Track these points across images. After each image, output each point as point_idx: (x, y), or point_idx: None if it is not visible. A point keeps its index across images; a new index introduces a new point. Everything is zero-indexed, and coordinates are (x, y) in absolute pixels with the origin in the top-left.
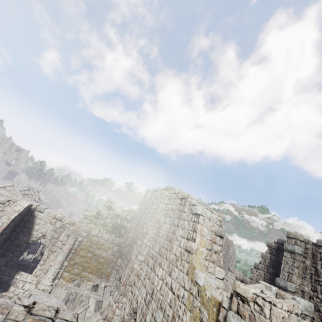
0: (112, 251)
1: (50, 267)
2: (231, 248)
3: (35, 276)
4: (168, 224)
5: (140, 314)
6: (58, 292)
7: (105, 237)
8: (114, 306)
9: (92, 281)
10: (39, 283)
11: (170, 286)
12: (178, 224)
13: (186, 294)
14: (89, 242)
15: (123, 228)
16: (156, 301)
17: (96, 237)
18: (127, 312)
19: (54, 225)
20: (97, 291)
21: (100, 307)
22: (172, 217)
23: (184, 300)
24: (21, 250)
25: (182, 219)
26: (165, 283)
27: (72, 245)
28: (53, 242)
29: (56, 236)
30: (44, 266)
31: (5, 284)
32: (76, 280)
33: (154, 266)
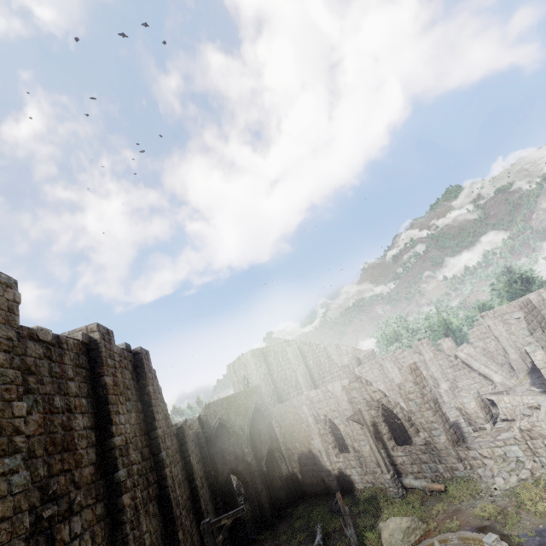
0: None
1: None
2: (288, 350)
3: None
4: None
5: None
6: None
7: None
8: None
9: None
10: None
11: None
12: None
13: None
14: None
15: None
16: None
17: None
18: None
19: None
20: None
21: None
22: None
23: None
24: None
25: None
26: None
27: None
28: None
29: None
30: None
31: None
32: None
33: None
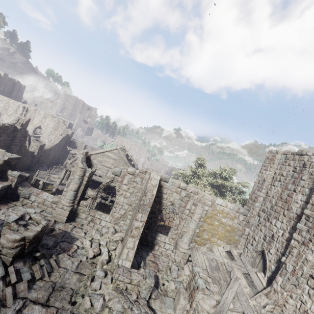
0: (238, 220)
1: (184, 233)
2: None
3: (172, 239)
4: None
5: None
6: (197, 256)
7: (230, 206)
8: (284, 294)
9: (221, 246)
10: (179, 246)
11: None
12: None
13: None
14: (214, 211)
15: (224, 188)
16: None
17: (221, 206)
18: (311, 309)
19: (180, 194)
20: (234, 260)
21: (251, 281)
22: None
23: None
24: (156, 216)
25: None
26: None
27: (201, 214)
28: (181, 210)
29: (183, 204)
30: (177, 231)
31: (150, 243)
32: (207, 245)
33: None
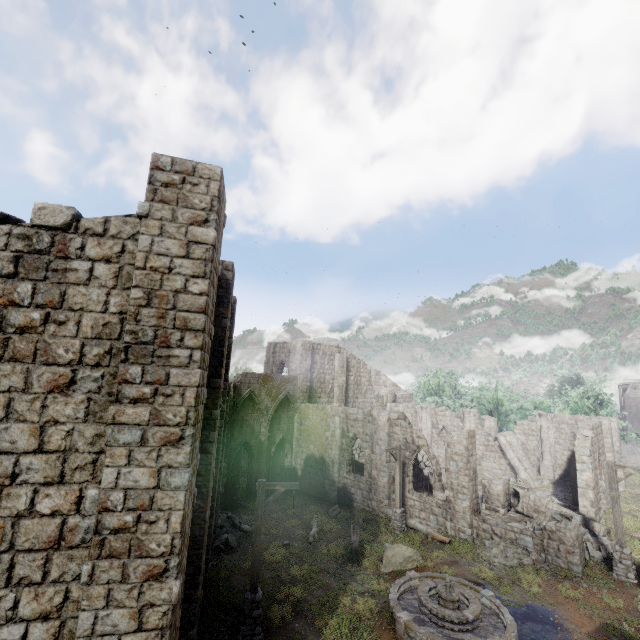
0: None
1: None
2: (337, 357)
3: None
4: None
5: None
6: None
7: None
8: None
9: None
10: None
11: None
12: None
13: None
14: None
15: None
16: None
17: None
18: None
19: None
20: None
21: None
22: None
23: None
24: None
25: None
26: None
27: None
28: None
29: None
30: None
31: None
32: None
33: None
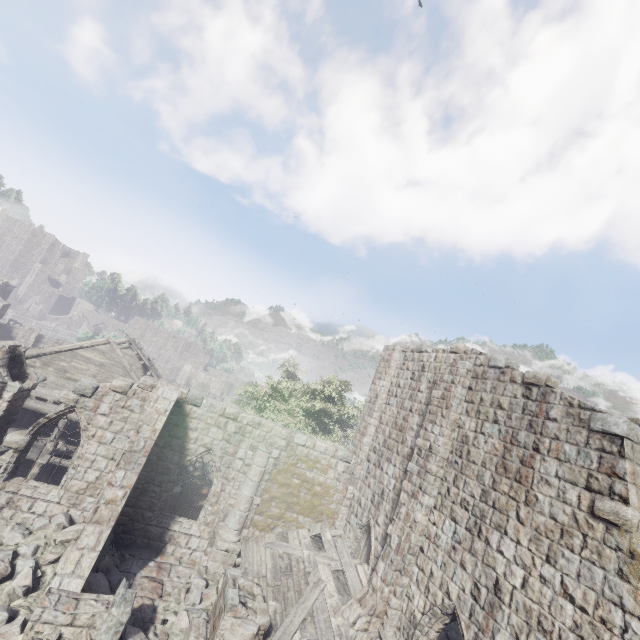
0: (335, 472)
1: (230, 508)
2: None
3: (206, 525)
4: (495, 439)
5: (468, 624)
6: (255, 554)
7: (321, 446)
8: (385, 591)
9: (306, 528)
10: (218, 538)
11: (561, 589)
12: (538, 445)
13: (639, 626)
14: (292, 458)
15: (328, 417)
16: (518, 611)
17: (304, 448)
18: (419, 606)
19: (224, 430)
20: (324, 549)
21: (344, 584)
22: (505, 423)
23: (636, 637)
24: (172, 479)
25: (551, 437)
26: (540, 578)
27: (265, 466)
28: (227, 462)
29: (230, 450)
30: (218, 506)
31: (157, 540)
32: (278, 528)
33: (478, 527)
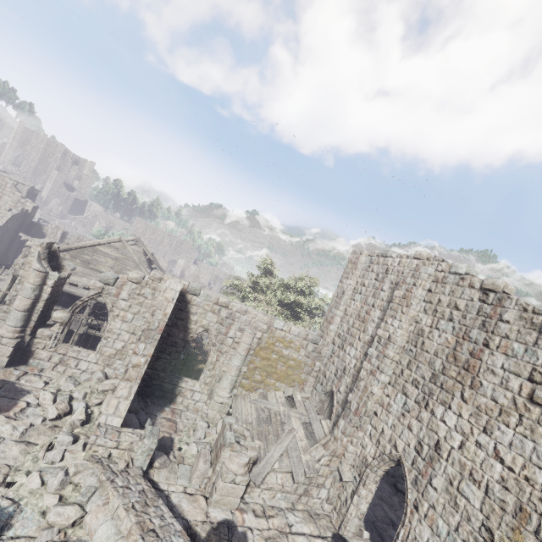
0: (305, 351)
1: (223, 373)
2: None
3: (205, 384)
4: (449, 334)
5: (410, 469)
6: (243, 407)
7: (295, 331)
8: (344, 440)
9: (281, 390)
10: (215, 395)
11: (493, 453)
12: (488, 342)
13: None
14: (271, 339)
15: (299, 307)
16: (453, 464)
17: (282, 331)
18: (370, 453)
19: (218, 315)
20: (295, 407)
21: (311, 432)
22: (459, 322)
23: None
24: (179, 350)
25: (502, 336)
26: (476, 443)
27: (250, 344)
28: (221, 340)
29: (223, 330)
30: (214, 371)
31: (169, 393)
32: (260, 390)
33: (426, 402)
